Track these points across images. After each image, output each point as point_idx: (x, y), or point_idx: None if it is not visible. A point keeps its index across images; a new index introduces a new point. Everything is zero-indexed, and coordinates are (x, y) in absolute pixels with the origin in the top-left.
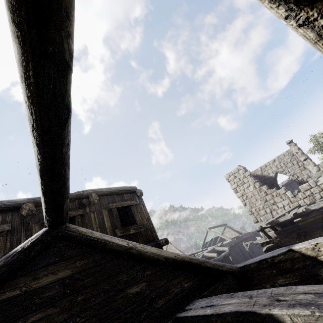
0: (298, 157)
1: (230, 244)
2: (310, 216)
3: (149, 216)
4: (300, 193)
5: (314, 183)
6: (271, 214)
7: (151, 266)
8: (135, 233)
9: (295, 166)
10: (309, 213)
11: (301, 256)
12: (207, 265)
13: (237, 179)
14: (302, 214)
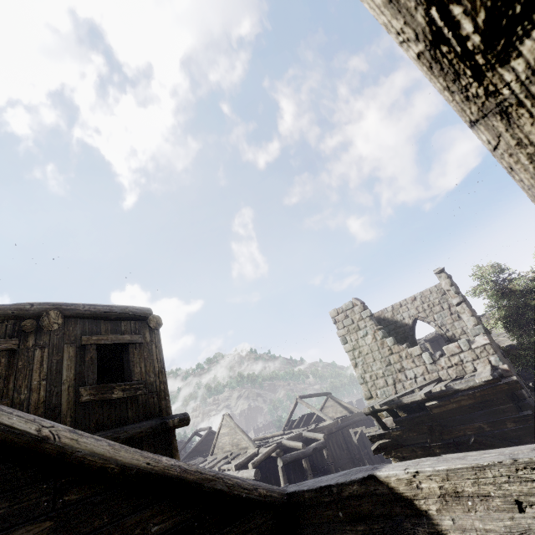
0: (449, 298)
1: (329, 428)
2: (452, 399)
3: (164, 367)
4: (444, 357)
5: (466, 344)
6: (394, 388)
7: (83, 483)
8: (124, 399)
9: (445, 312)
10: (450, 394)
11: (388, 492)
12: (216, 486)
13: (349, 321)
14: (439, 395)
